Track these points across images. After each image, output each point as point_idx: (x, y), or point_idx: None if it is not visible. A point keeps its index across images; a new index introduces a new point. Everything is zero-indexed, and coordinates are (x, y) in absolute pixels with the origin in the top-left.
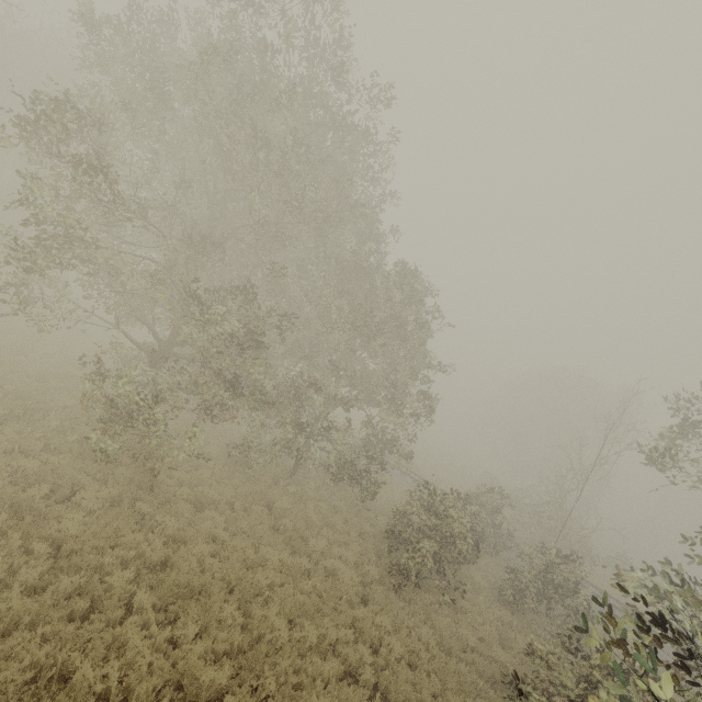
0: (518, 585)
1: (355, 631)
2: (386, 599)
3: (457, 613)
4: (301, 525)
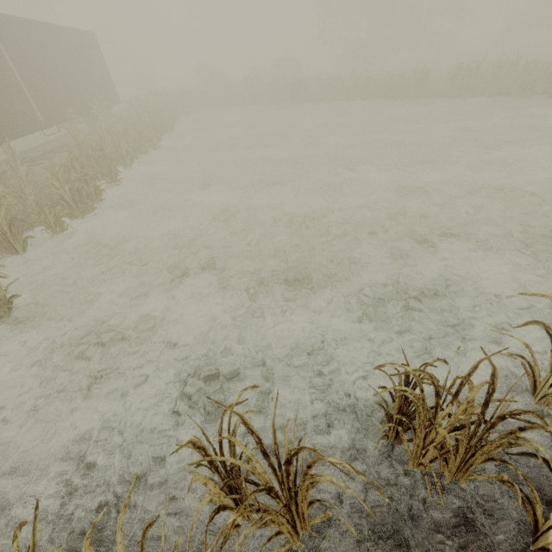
0: None
1: None
2: None
3: None
4: None
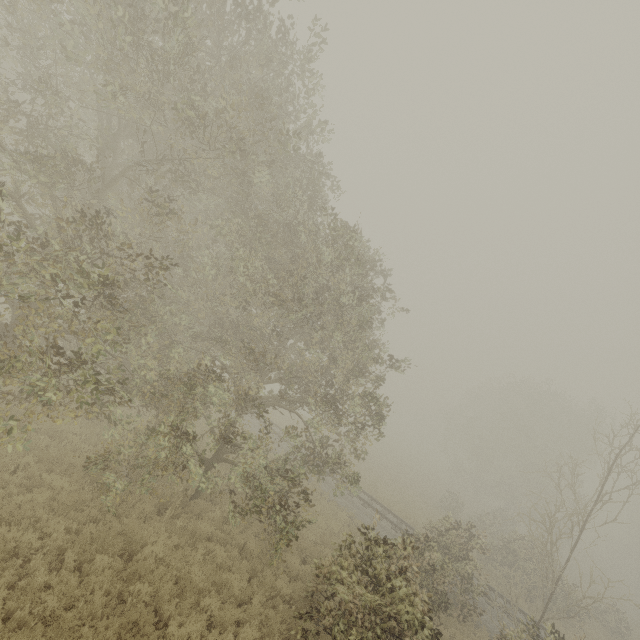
0: None
1: None
2: None
3: None
4: (166, 593)
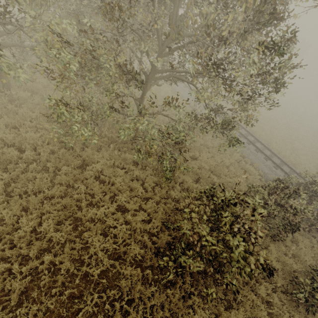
0: (317, 298)
1: (75, 317)
2: (135, 284)
3: (227, 295)
4: (95, 190)
